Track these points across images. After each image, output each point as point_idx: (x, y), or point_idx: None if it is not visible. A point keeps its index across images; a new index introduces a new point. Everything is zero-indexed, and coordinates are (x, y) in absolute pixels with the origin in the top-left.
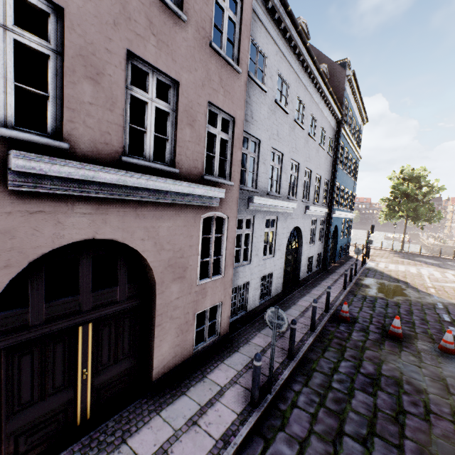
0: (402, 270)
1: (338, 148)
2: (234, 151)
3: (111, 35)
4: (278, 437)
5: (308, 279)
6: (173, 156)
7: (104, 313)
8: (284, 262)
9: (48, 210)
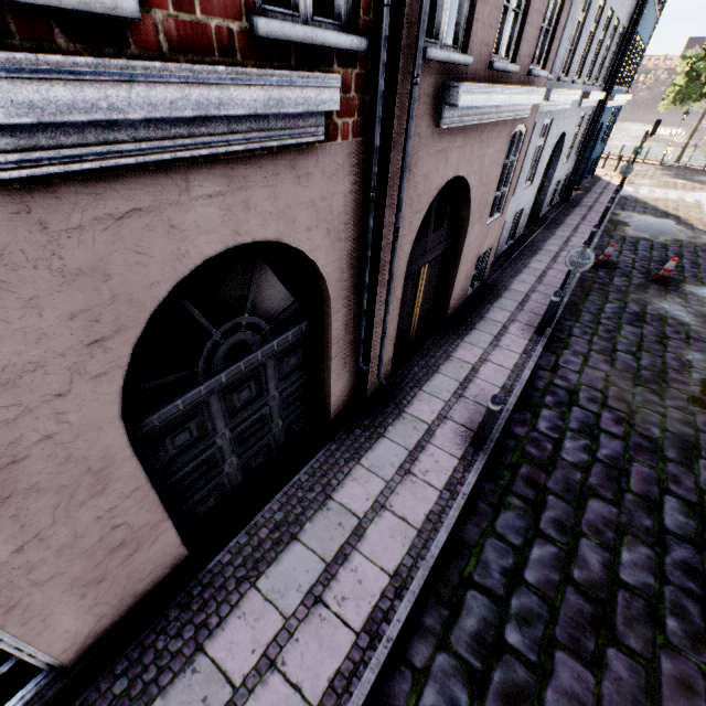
0: (673, 199)
1: None
2: (563, 9)
3: None
4: (564, 353)
5: (546, 217)
6: (515, 42)
7: (434, 256)
8: (535, 193)
9: (445, 147)
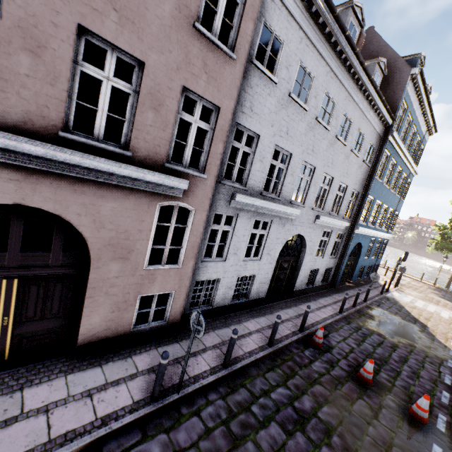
0: (429, 310)
1: (379, 157)
2: (213, 142)
3: (59, 8)
4: (158, 437)
5: (306, 292)
6: (129, 138)
7: (32, 274)
8: (273, 268)
9: None
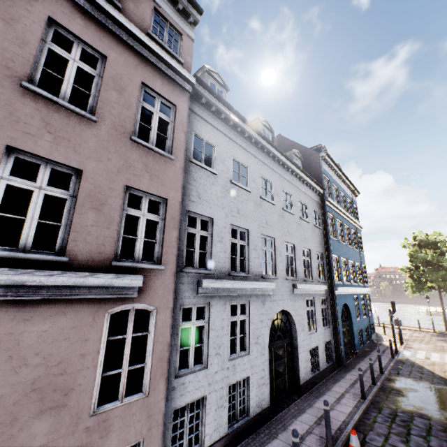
0: None
1: (326, 219)
2: (166, 231)
3: None
4: None
5: (315, 381)
6: (66, 242)
7: None
8: (268, 360)
9: None
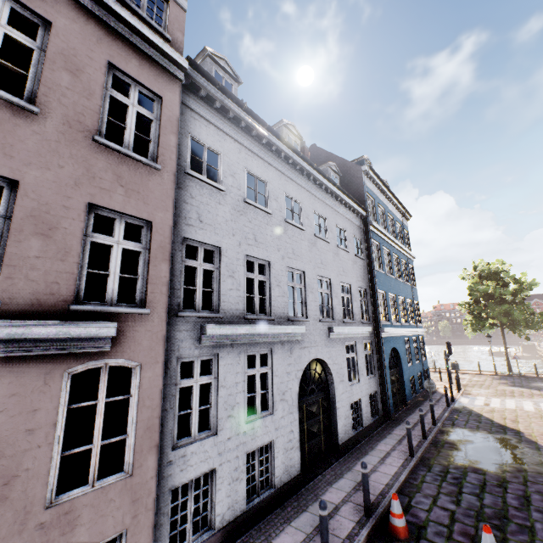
0: (510, 408)
1: (370, 248)
2: (152, 264)
3: None
4: None
5: (357, 440)
6: None
7: None
8: (297, 420)
9: None
